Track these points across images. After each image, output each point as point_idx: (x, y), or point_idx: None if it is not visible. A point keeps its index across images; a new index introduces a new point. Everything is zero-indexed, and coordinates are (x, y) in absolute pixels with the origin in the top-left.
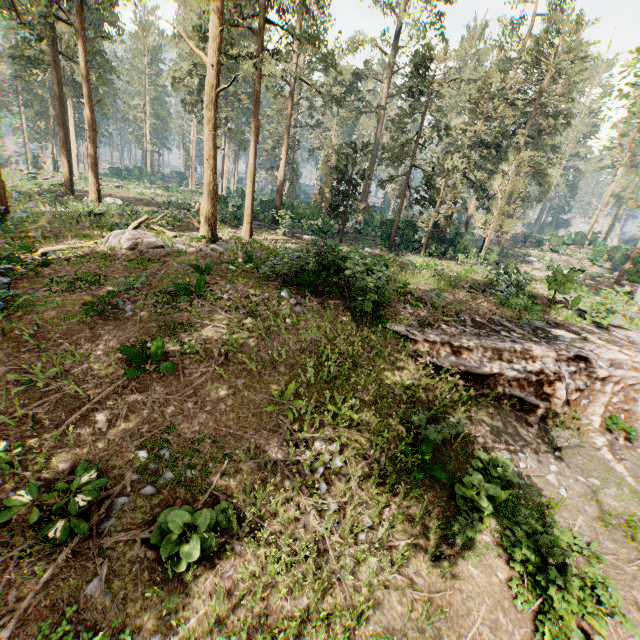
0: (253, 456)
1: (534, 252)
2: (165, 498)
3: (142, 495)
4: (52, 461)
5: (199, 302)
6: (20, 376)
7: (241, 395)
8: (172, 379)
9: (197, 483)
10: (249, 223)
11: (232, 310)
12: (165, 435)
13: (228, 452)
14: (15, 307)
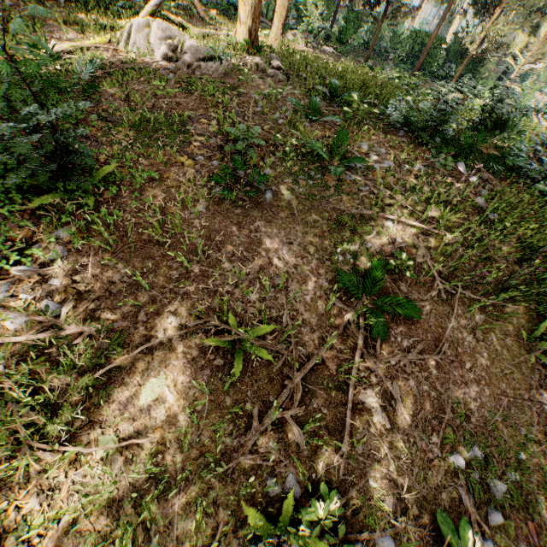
0: (542, 430)
1: (517, 88)
2: (515, 523)
3: (493, 527)
4: (369, 500)
5: (350, 176)
6: (217, 340)
7: (490, 340)
8: (404, 321)
9: (531, 491)
10: (282, 21)
11: (412, 195)
12: (457, 421)
13: (524, 432)
14: (96, 182)
